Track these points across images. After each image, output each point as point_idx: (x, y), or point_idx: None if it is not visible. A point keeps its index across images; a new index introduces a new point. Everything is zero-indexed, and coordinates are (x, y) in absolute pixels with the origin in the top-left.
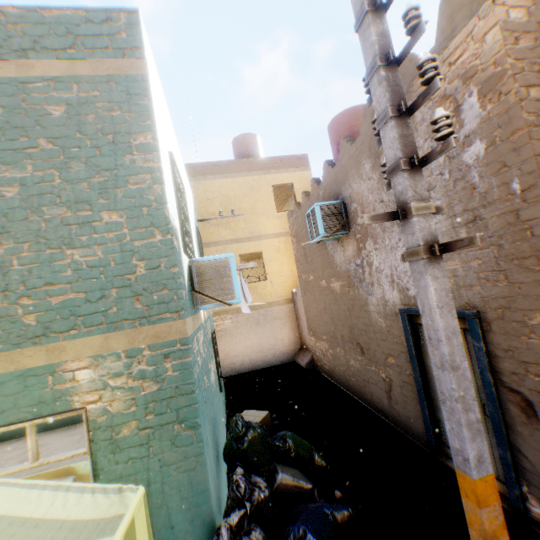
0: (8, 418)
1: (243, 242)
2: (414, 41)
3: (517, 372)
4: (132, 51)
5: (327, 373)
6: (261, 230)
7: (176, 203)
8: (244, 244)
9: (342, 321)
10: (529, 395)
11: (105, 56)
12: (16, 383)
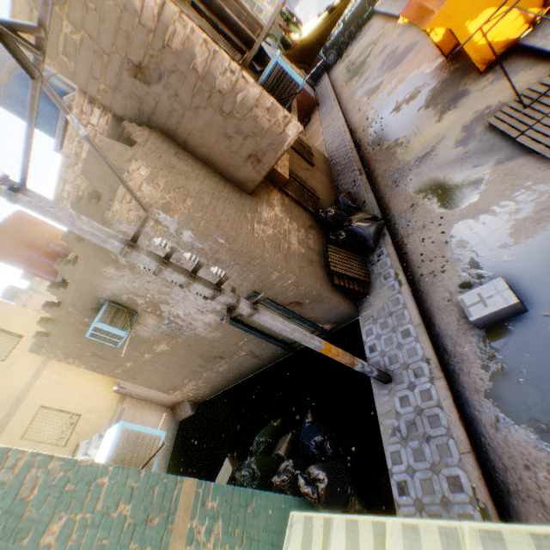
0: None
1: (8, 425)
2: (173, 251)
3: (286, 297)
4: None
5: (212, 394)
6: (12, 394)
7: None
8: (12, 425)
9: (191, 359)
10: (295, 300)
11: None
12: None
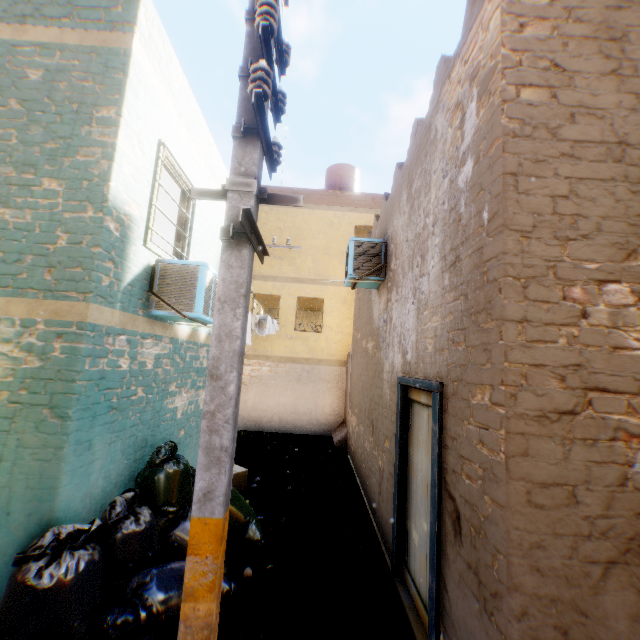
0: None
1: (305, 283)
2: None
3: (457, 470)
4: (123, 26)
5: (352, 456)
6: (329, 274)
7: (151, 194)
8: (306, 285)
9: (367, 391)
10: (460, 503)
11: (97, 29)
12: None
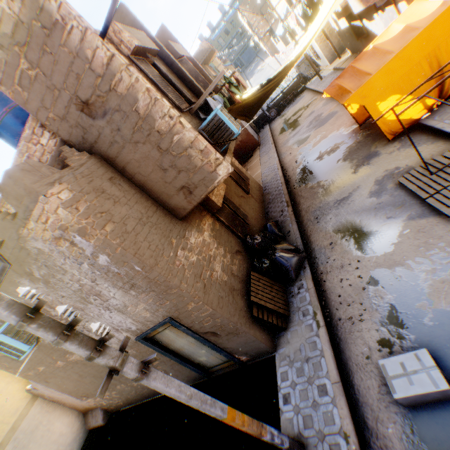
0: None
1: None
2: (43, 303)
3: (202, 326)
4: None
5: (125, 404)
6: None
7: None
8: None
9: (105, 371)
10: (211, 330)
11: None
12: None
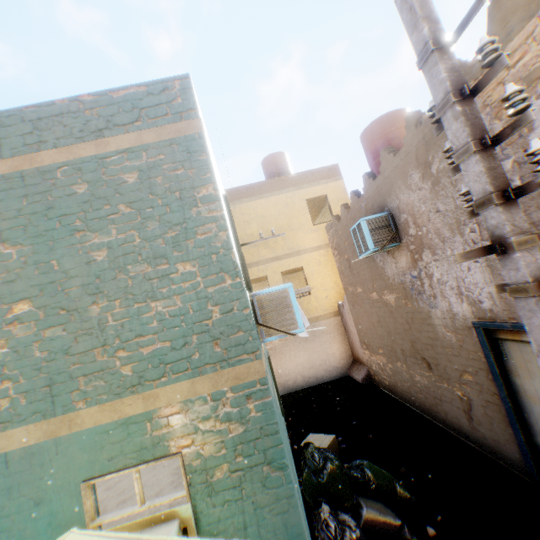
0: (116, 463)
1: (283, 259)
2: (493, 74)
3: None
4: (187, 113)
5: (388, 388)
6: (299, 245)
7: (235, 242)
8: (284, 261)
9: (401, 335)
10: None
11: (166, 122)
12: (119, 430)
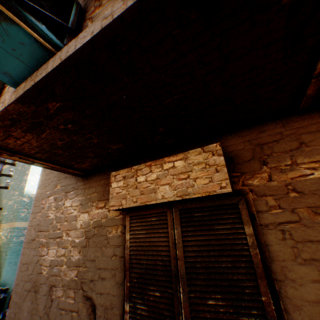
0: None
1: None
2: None
3: None
4: None
5: None
6: None
7: None
8: None
9: None
10: None
11: None
12: None
